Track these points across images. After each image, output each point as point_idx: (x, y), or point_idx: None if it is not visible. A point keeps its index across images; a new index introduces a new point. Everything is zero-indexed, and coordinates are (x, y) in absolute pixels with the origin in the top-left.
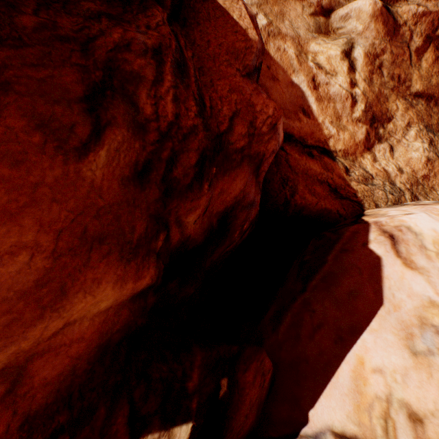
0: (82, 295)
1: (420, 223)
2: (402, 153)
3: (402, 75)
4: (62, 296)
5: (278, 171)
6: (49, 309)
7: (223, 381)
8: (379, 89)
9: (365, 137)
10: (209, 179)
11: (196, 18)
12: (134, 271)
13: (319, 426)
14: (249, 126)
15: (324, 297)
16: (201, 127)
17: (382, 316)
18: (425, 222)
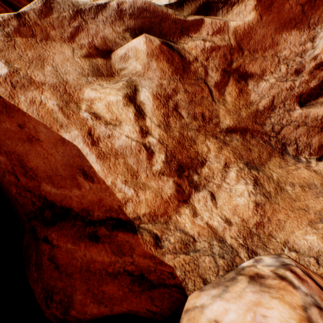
0: None
1: None
2: (227, 200)
3: (207, 112)
4: None
5: (39, 277)
6: None
7: None
8: (181, 132)
9: (177, 189)
10: None
11: None
12: None
13: None
14: None
15: None
16: None
17: None
18: None
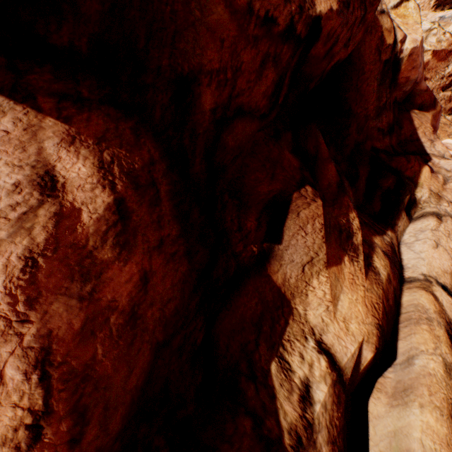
0: None
1: (448, 141)
2: None
3: None
4: None
5: None
6: None
7: None
8: None
9: None
10: None
11: None
12: None
13: None
14: None
15: None
16: None
17: None
18: (450, 141)
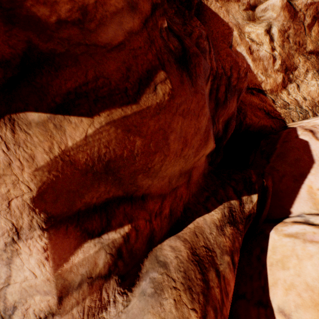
0: (210, 141)
1: None
2: (305, 88)
3: (301, 41)
4: (207, 139)
5: None
6: (205, 143)
7: (263, 180)
8: (288, 51)
9: (282, 80)
10: (228, 100)
11: (204, 20)
12: (213, 139)
13: (297, 213)
14: (237, 73)
15: (281, 163)
16: (223, 73)
17: (315, 168)
18: None
